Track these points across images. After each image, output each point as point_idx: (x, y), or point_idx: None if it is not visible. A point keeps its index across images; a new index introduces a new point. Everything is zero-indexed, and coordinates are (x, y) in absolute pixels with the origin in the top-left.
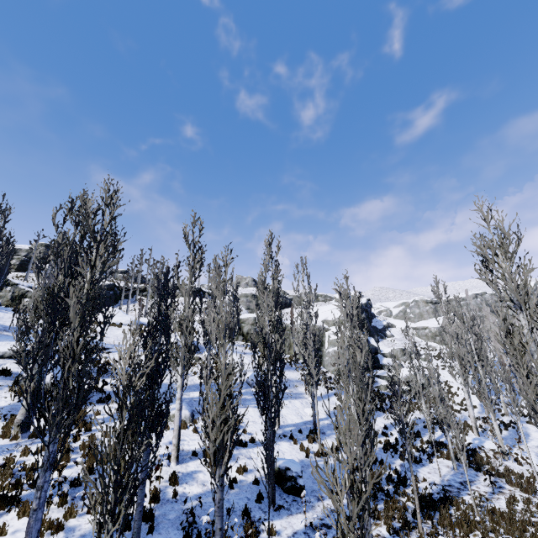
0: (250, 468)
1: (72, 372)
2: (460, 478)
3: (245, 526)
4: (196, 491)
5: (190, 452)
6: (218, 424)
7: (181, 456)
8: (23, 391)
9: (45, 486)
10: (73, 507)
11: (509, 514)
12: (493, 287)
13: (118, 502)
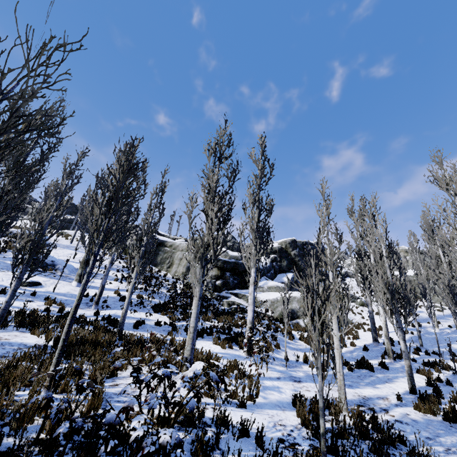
0: None
1: None
2: None
3: None
4: None
5: None
6: None
7: None
8: None
9: None
10: None
11: None
12: None
13: None
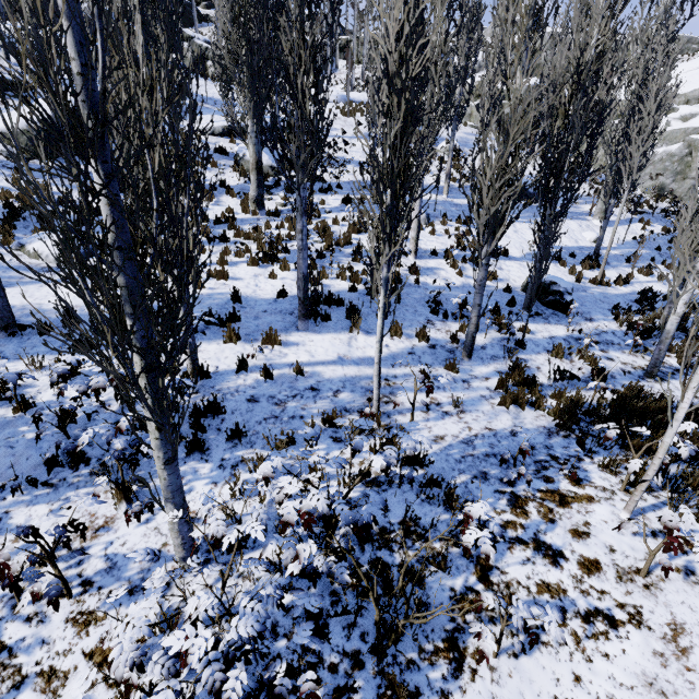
0: (499, 278)
1: (308, 89)
2: None
3: (494, 319)
4: (438, 284)
5: (428, 252)
6: (497, 186)
7: (418, 253)
8: (245, 172)
9: (304, 231)
10: (324, 270)
11: None
12: None
13: (395, 227)
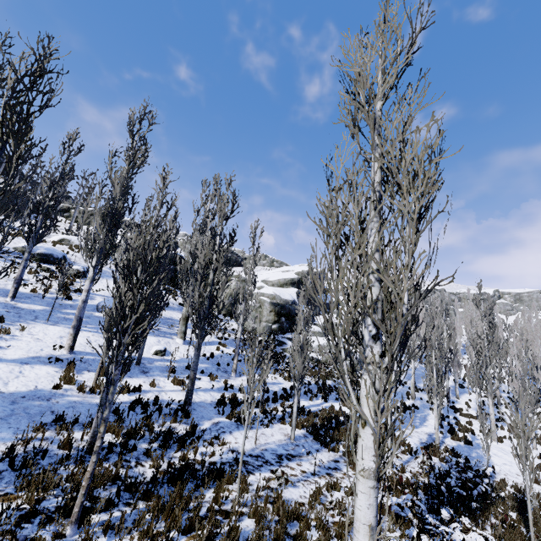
0: None
1: None
2: (286, 450)
3: None
4: None
5: None
6: None
7: None
8: None
9: None
10: None
11: (293, 508)
12: (353, 130)
13: None
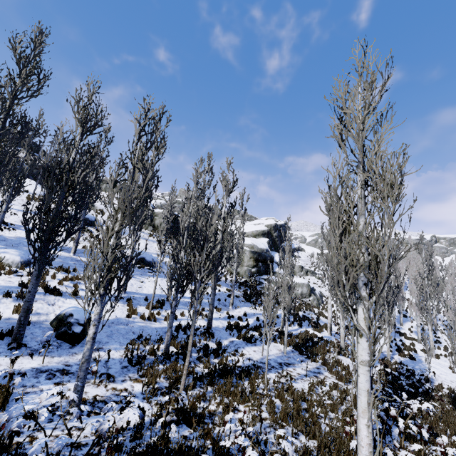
0: (39, 312)
1: None
2: (283, 360)
3: None
4: None
5: None
6: None
7: None
8: None
9: None
10: None
11: (301, 393)
12: (342, 144)
13: None
